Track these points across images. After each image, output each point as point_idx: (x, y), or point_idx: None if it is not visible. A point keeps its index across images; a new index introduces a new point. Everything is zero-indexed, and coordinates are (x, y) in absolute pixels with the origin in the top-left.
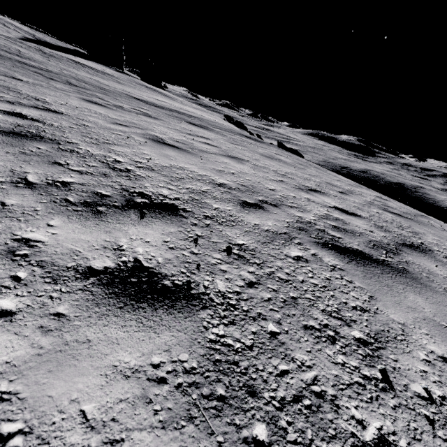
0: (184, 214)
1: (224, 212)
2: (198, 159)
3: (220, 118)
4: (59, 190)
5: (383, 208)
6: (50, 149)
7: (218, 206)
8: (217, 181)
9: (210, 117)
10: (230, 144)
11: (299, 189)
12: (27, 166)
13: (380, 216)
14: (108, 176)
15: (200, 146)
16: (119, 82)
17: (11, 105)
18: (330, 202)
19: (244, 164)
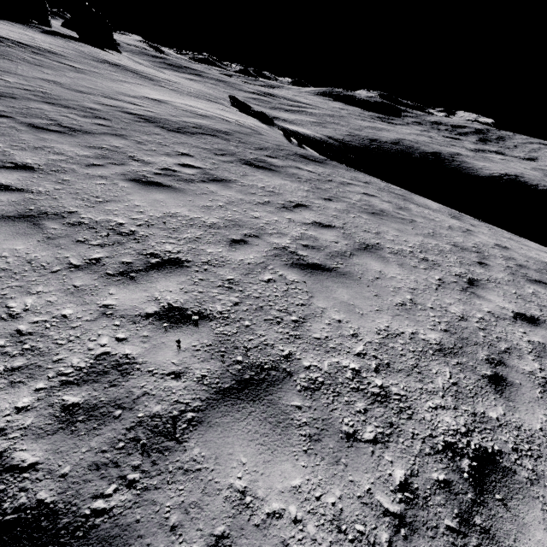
0: (507, 464)
1: (509, 425)
2: (366, 289)
3: (226, 102)
4: (424, 510)
5: (525, 276)
6: (303, 399)
7: (494, 413)
8: (432, 343)
9: (227, 114)
10: (327, 203)
11: (466, 292)
12: (352, 474)
13: (544, 303)
14: (396, 426)
15: (326, 240)
16: (78, 70)
17: (136, 284)
18: (502, 304)
19: (389, 261)
